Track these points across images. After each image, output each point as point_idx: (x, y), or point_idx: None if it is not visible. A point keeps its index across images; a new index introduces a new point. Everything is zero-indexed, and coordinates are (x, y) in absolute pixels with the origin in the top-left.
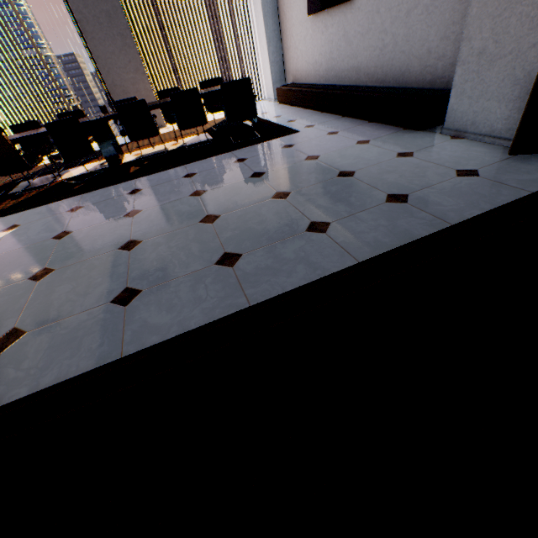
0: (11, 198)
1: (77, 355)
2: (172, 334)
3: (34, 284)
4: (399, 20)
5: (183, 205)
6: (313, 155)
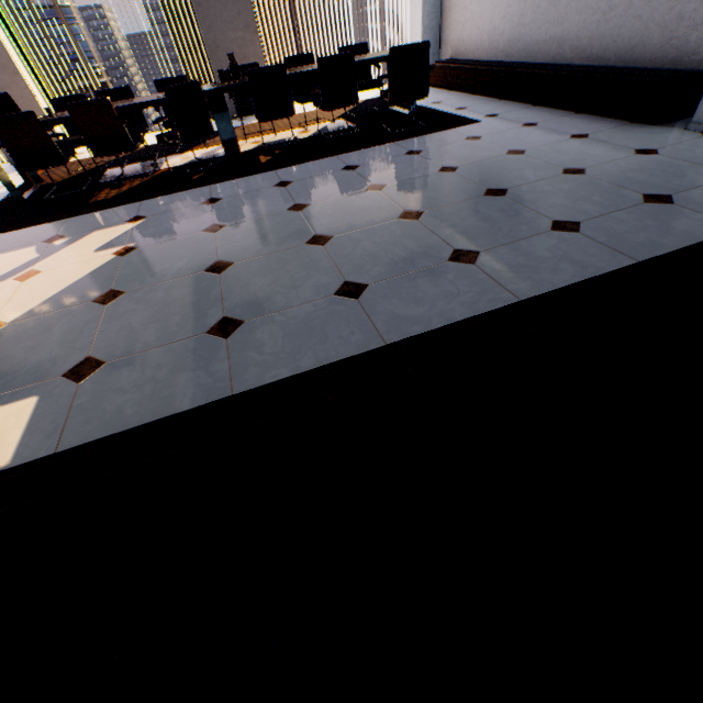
0: (108, 188)
1: (328, 342)
2: (437, 324)
3: (216, 277)
4: None
5: (364, 200)
6: (515, 149)
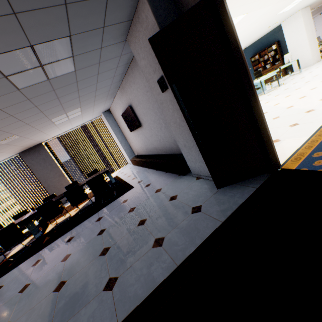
0: None
1: None
2: None
3: None
4: (159, 131)
5: (53, 273)
6: (133, 207)
